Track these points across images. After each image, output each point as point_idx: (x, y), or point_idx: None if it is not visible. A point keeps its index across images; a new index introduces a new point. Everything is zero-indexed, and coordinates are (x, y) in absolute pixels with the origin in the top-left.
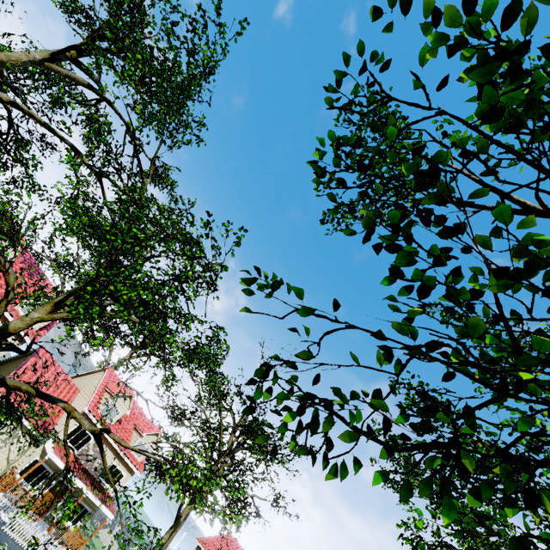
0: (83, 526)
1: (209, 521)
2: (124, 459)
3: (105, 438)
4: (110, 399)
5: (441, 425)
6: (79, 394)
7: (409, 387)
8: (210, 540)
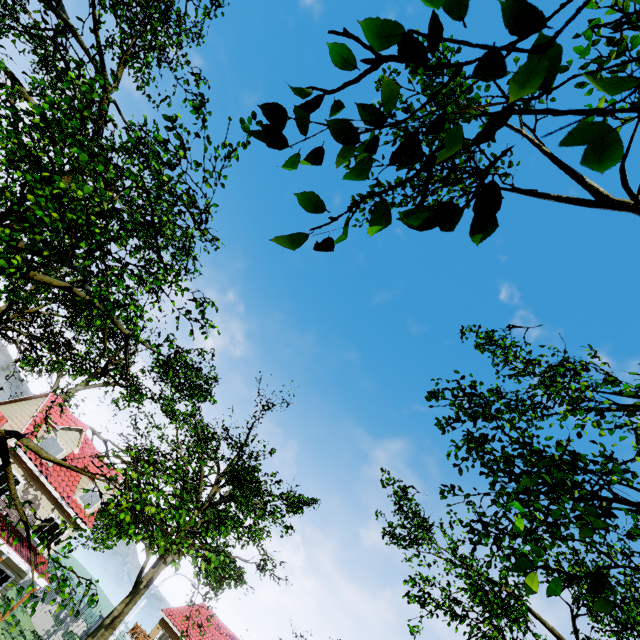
0: (5, 599)
1: (172, 563)
2: (66, 510)
3: (40, 483)
4: (51, 431)
5: (490, 440)
6: (6, 424)
7: (457, 389)
8: (178, 611)
